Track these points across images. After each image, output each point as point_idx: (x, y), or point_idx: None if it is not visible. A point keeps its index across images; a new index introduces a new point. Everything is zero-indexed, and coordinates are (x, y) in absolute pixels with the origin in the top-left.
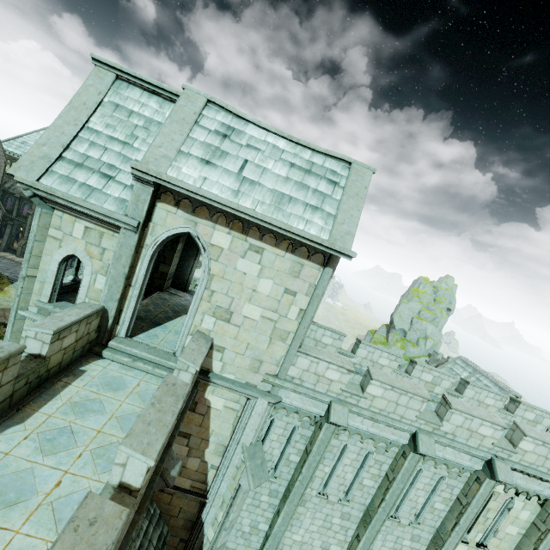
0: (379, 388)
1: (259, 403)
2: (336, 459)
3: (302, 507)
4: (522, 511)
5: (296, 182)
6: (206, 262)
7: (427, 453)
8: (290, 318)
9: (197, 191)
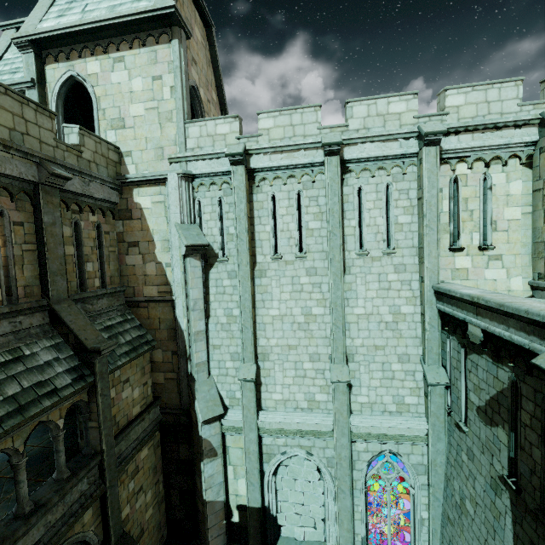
0: (268, 119)
1: (171, 178)
2: (271, 214)
3: (264, 278)
4: (509, 185)
5: None
6: (91, 90)
7: (330, 141)
8: (166, 99)
9: (52, 28)
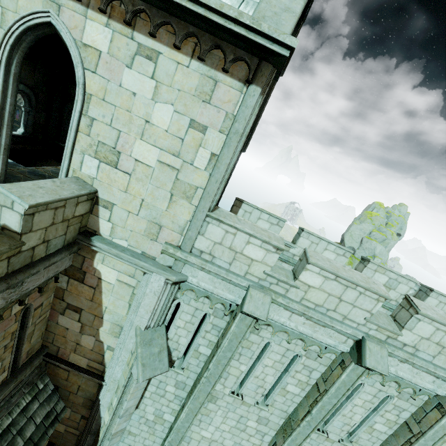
0: (317, 275)
1: (155, 279)
2: (255, 358)
3: (212, 404)
4: None
5: None
6: (79, 74)
7: (376, 368)
8: (197, 167)
9: None
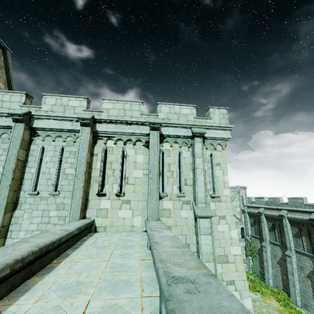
0: None
1: None
2: None
3: None
4: (137, 156)
5: None
6: None
7: (14, 112)
8: None
9: None
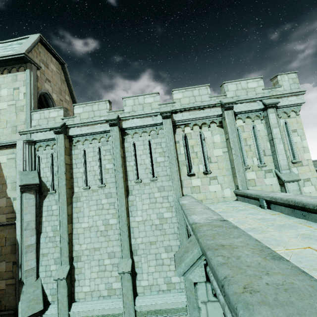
0: (79, 108)
1: (18, 143)
2: (83, 161)
3: (79, 202)
4: (213, 137)
5: (2, 49)
6: None
7: (110, 118)
8: (21, 99)
9: None
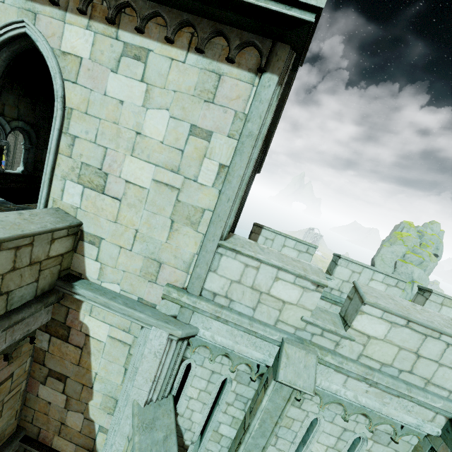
0: (379, 321)
1: (155, 335)
2: (298, 441)
3: None
4: None
5: None
6: (57, 86)
7: None
8: (202, 183)
9: None
